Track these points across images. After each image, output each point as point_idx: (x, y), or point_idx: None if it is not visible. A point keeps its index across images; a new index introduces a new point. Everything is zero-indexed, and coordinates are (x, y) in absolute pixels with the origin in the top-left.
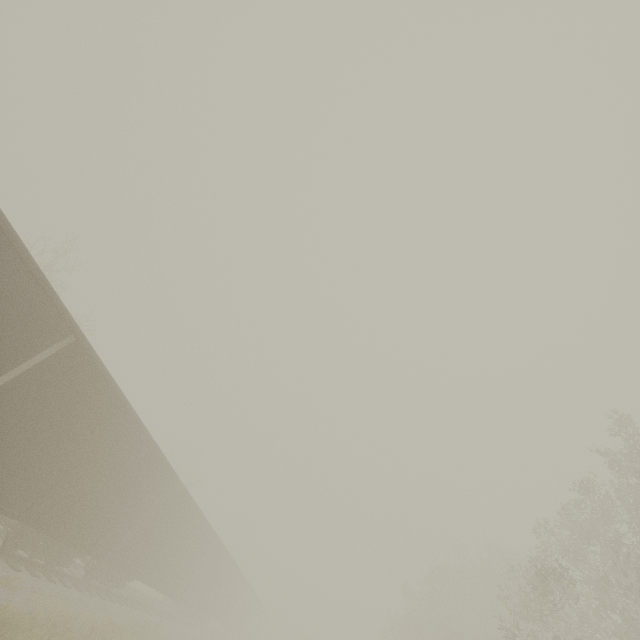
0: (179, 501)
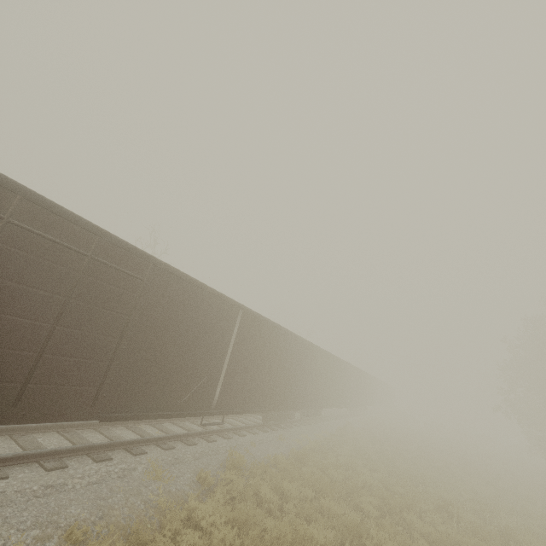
0: (326, 360)
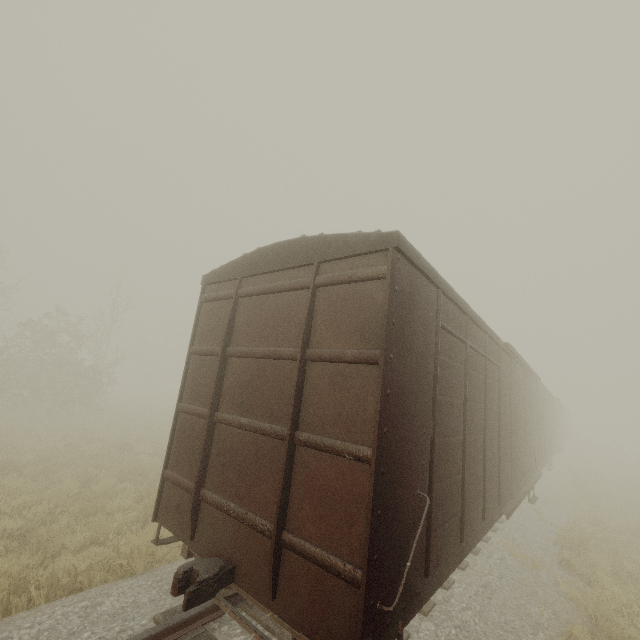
0: (549, 401)
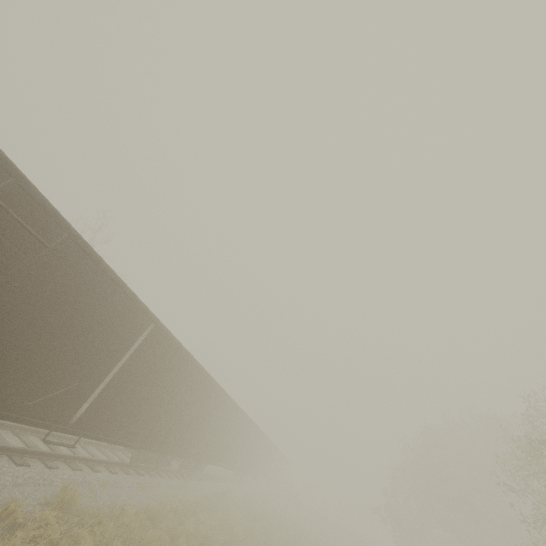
0: (230, 410)
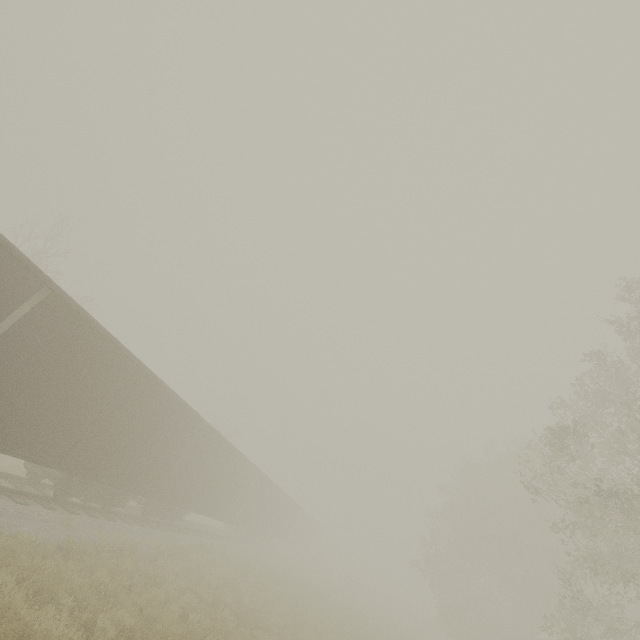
0: (211, 441)
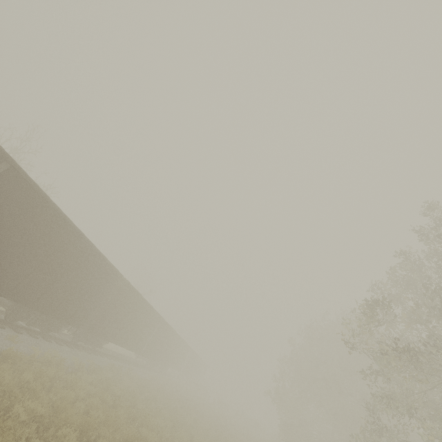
0: (128, 292)
